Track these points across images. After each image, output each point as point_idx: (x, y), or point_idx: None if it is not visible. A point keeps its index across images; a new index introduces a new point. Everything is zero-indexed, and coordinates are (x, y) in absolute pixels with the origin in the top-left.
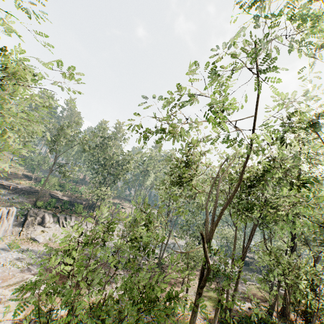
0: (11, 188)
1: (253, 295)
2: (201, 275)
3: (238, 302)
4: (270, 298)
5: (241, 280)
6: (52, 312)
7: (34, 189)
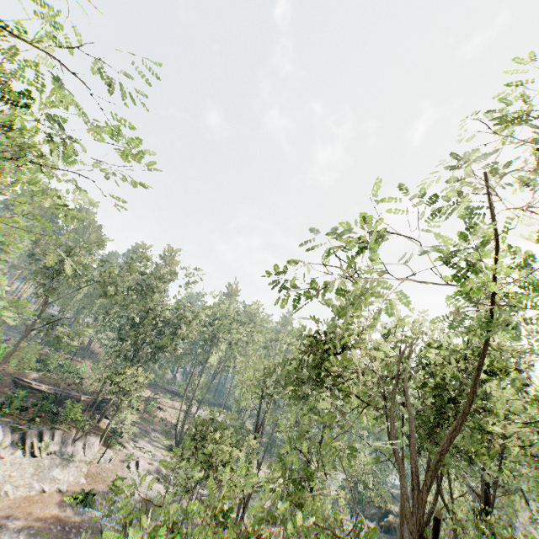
0: None
1: None
2: None
3: None
4: None
5: None
6: None
7: None
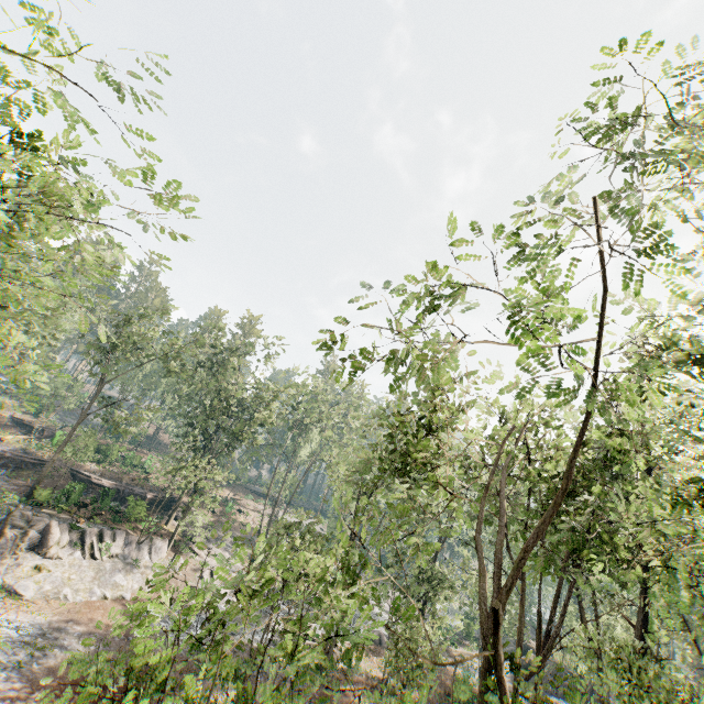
0: None
1: None
2: None
3: None
4: None
5: None
6: None
7: (33, 456)
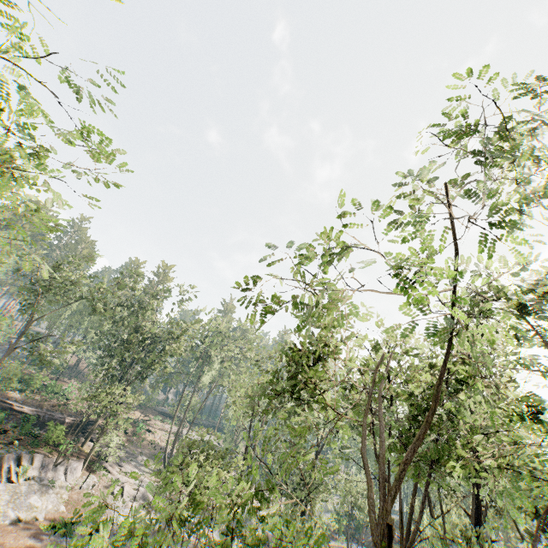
0: None
1: None
2: None
3: None
4: None
5: None
6: None
7: None
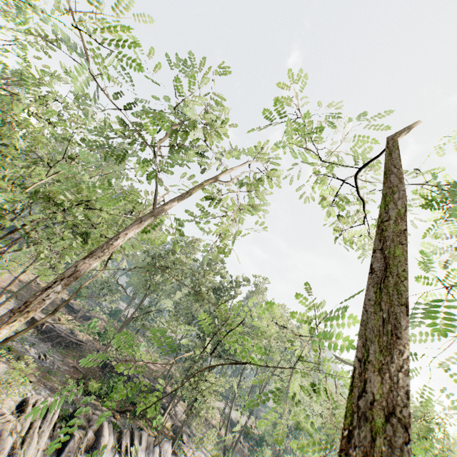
0: (44, 327)
1: None
2: None
3: None
4: None
5: None
6: None
7: (77, 337)
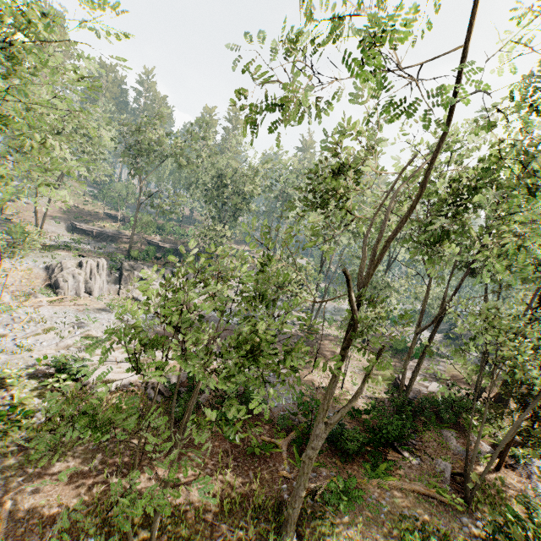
0: (94, 233)
1: (453, 376)
2: (346, 335)
3: (426, 384)
4: (470, 377)
5: (440, 358)
6: (171, 377)
7: (123, 234)
